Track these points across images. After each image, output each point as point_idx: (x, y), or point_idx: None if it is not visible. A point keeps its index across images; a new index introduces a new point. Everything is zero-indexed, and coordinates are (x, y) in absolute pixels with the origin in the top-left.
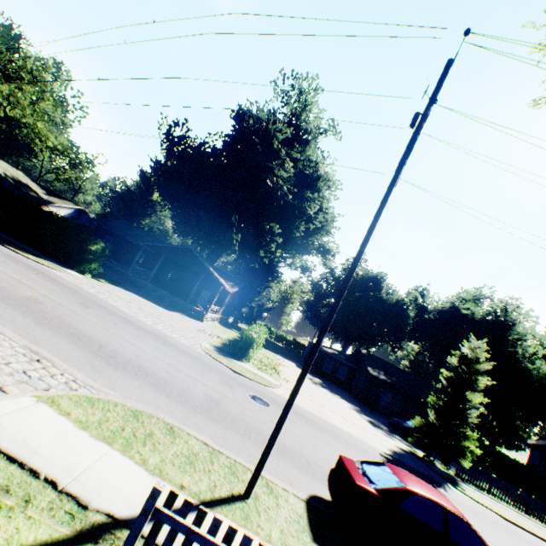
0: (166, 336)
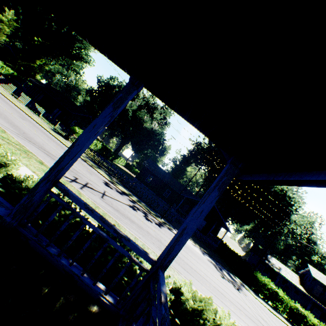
0: None
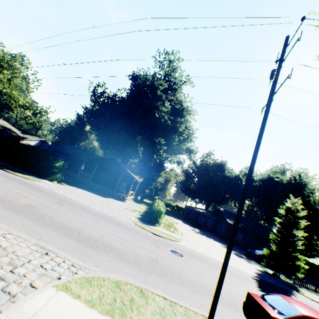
0: (111, 216)
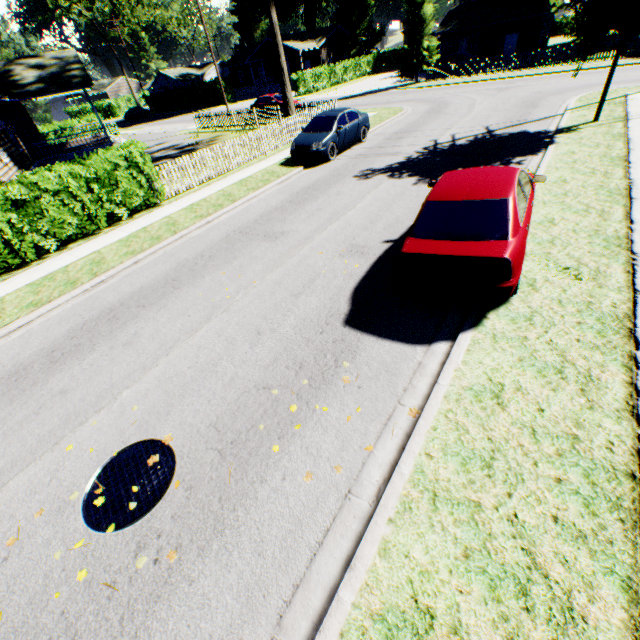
0: None
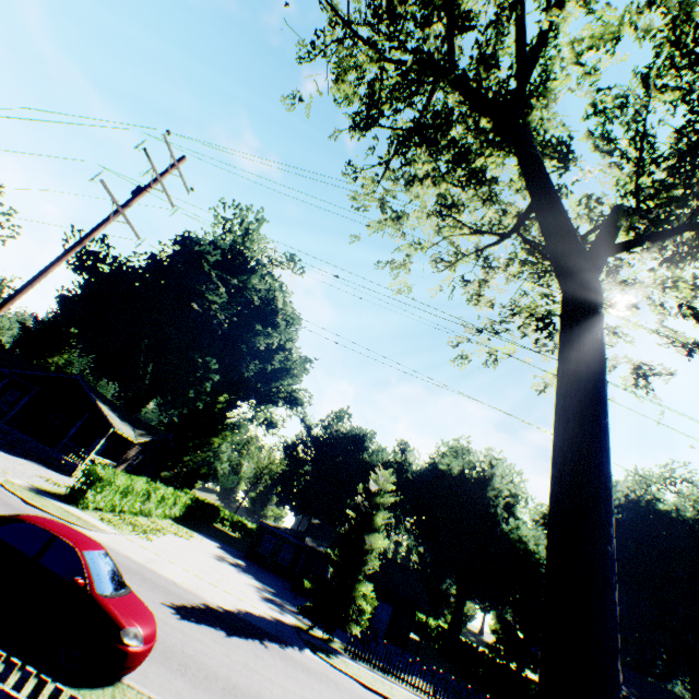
0: None
